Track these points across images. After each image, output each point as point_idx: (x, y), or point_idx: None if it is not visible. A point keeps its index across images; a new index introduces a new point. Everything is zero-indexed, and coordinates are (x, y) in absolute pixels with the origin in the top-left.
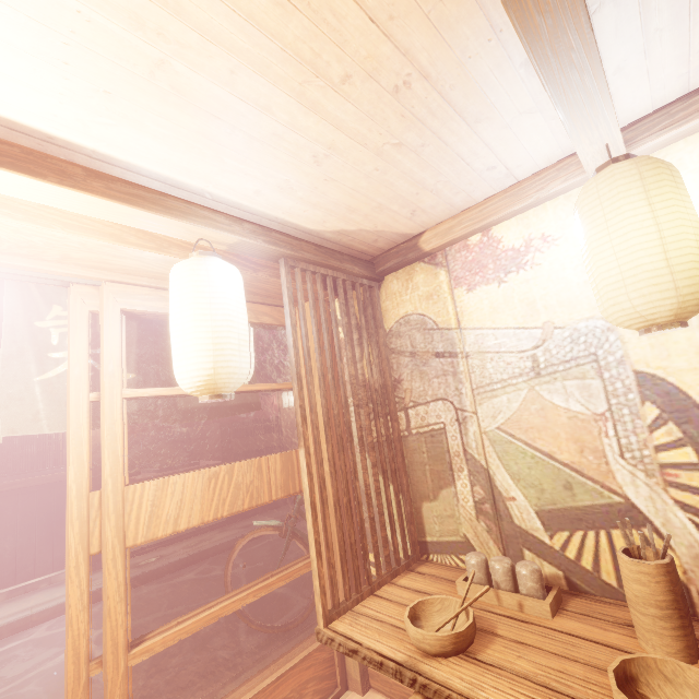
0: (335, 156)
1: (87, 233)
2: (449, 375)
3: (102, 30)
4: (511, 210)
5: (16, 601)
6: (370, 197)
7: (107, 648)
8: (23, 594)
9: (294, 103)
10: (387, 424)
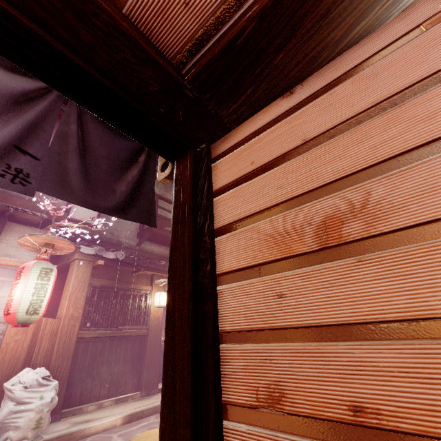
0: None
1: None
2: None
3: None
4: None
5: (123, 405)
6: None
7: None
8: (122, 403)
9: None
10: None
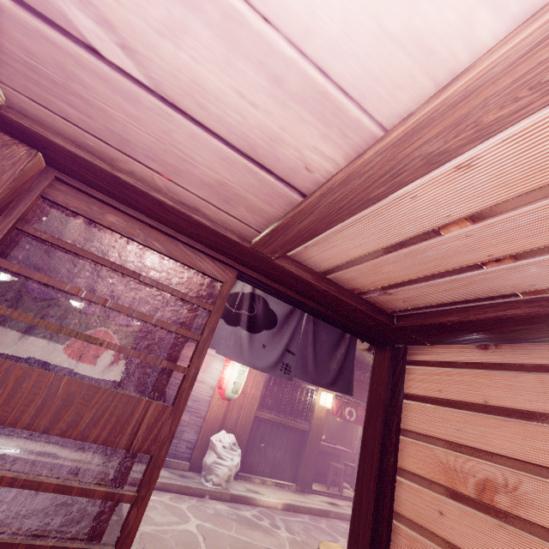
0: None
1: None
2: None
3: None
4: None
5: (281, 490)
6: None
7: None
8: (280, 487)
9: None
10: None
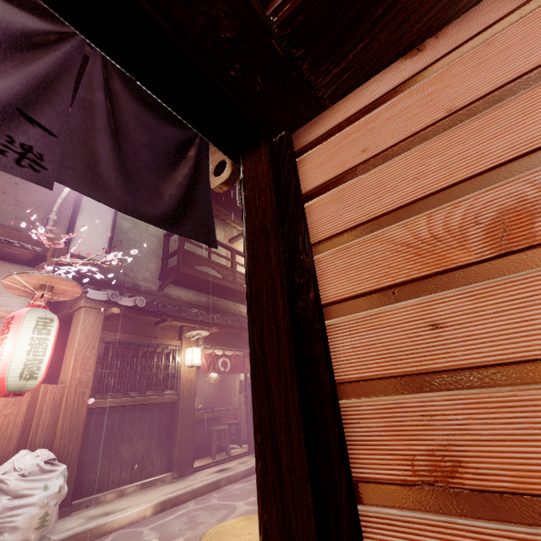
0: None
1: None
2: None
3: None
4: None
5: (152, 490)
6: None
7: None
8: (149, 488)
9: None
10: None
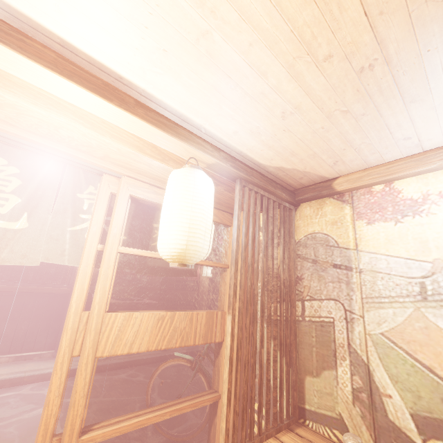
0: (297, 114)
1: (124, 143)
2: (343, 282)
3: (176, 5)
4: (415, 170)
5: (18, 364)
6: (310, 147)
7: (66, 430)
8: (23, 360)
9: (284, 72)
10: (287, 308)
